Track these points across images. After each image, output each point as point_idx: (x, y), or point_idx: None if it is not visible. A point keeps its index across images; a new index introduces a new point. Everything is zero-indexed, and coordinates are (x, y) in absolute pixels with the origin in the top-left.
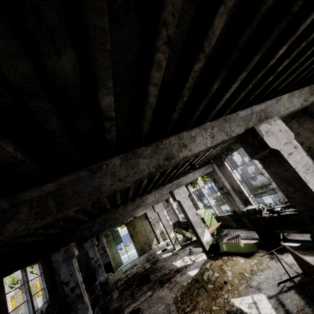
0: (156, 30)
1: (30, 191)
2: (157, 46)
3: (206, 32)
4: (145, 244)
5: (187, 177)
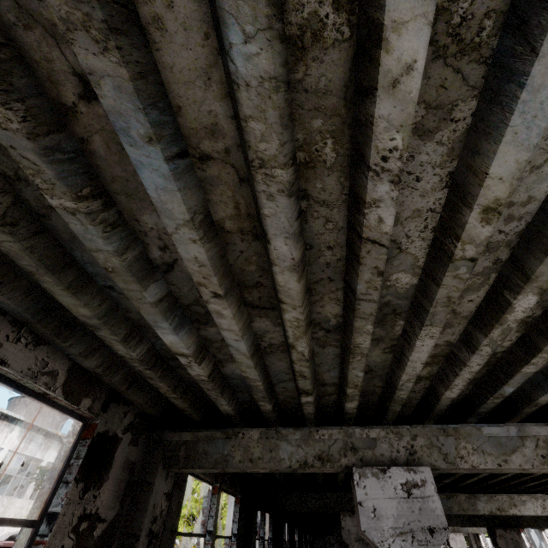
0: None
1: None
2: None
3: None
4: None
5: None
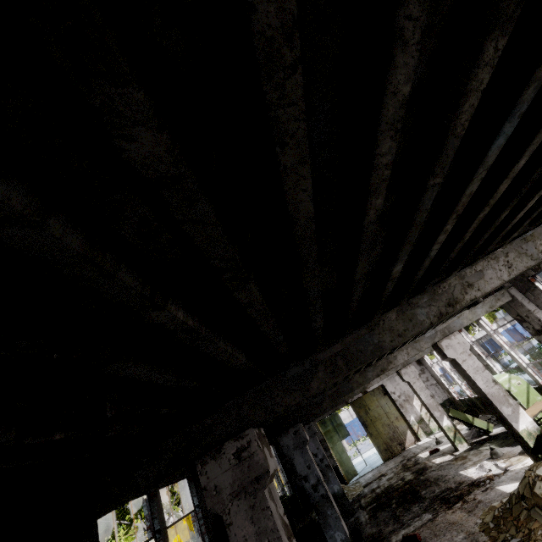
0: (447, 217)
1: (323, 352)
2: (447, 224)
3: (491, 195)
4: (393, 440)
5: (461, 318)
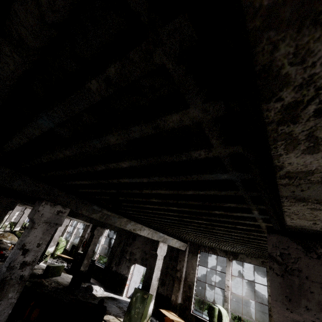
0: None
1: None
2: None
3: None
4: None
5: None
